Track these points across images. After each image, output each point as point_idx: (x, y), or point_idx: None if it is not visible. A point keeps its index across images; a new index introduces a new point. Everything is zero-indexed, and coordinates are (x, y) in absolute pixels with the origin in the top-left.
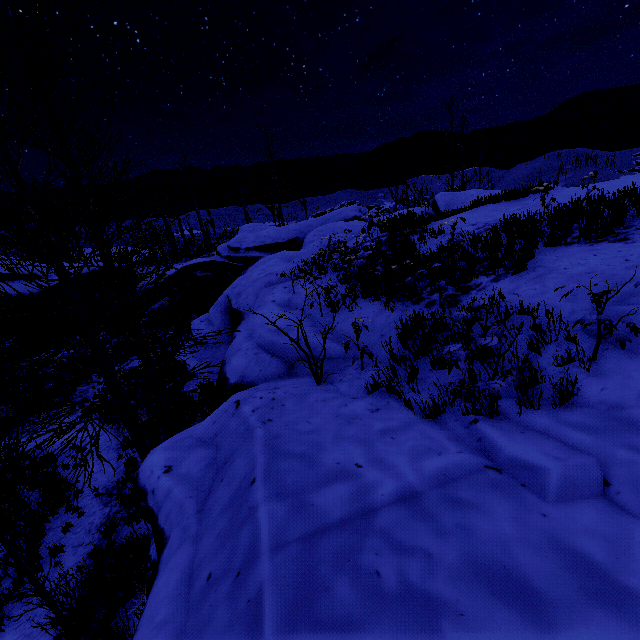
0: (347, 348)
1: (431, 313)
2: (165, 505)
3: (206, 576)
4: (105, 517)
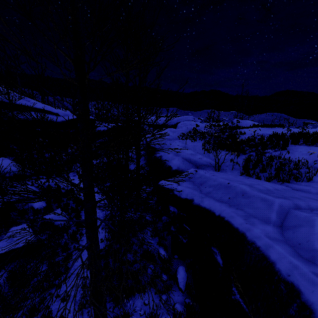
0: (231, 161)
1: (257, 156)
2: (184, 193)
3: (227, 198)
4: (104, 214)
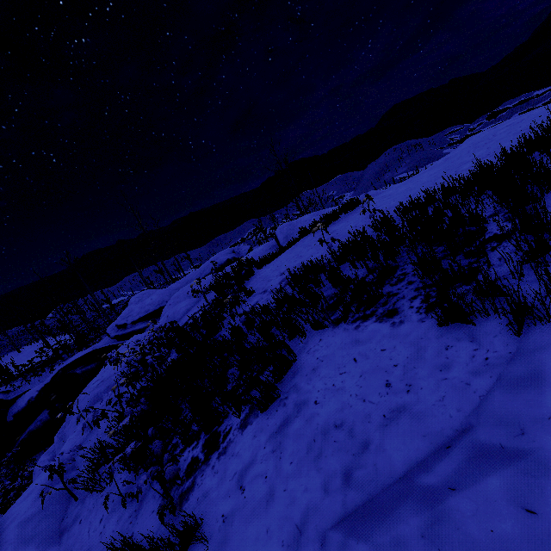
0: None
1: None
2: None
3: None
4: None
